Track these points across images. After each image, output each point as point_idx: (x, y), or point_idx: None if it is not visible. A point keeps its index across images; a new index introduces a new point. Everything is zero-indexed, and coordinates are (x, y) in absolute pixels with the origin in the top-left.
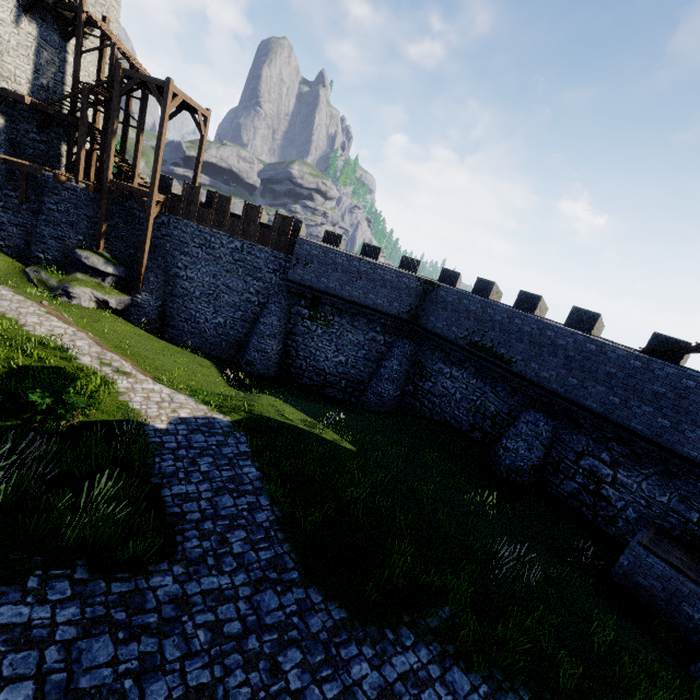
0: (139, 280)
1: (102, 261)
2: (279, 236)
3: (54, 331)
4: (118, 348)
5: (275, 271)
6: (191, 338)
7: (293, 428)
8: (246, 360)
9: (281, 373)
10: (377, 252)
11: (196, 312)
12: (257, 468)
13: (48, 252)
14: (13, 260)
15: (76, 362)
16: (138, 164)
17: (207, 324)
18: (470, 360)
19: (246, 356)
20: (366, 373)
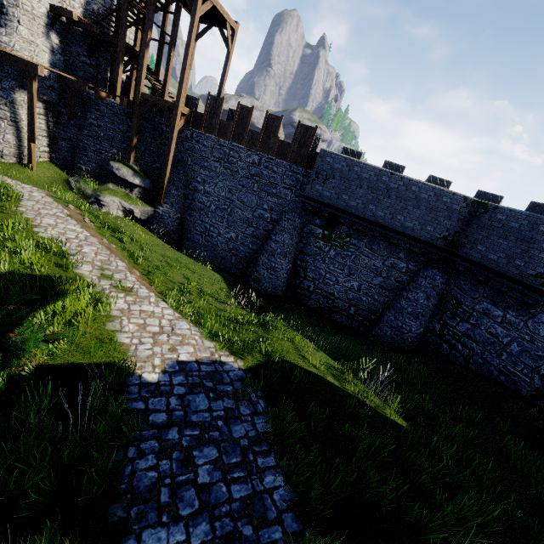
0: (161, 192)
1: (130, 173)
2: (299, 149)
3: (64, 235)
4: (132, 256)
5: (290, 187)
6: (204, 251)
7: (322, 383)
8: (254, 277)
9: (287, 293)
10: (400, 171)
11: (210, 226)
12: (285, 476)
13: (88, 164)
14: (61, 171)
15: (72, 271)
16: (168, 81)
17: (219, 238)
18: (542, 305)
19: (255, 272)
20: (380, 302)
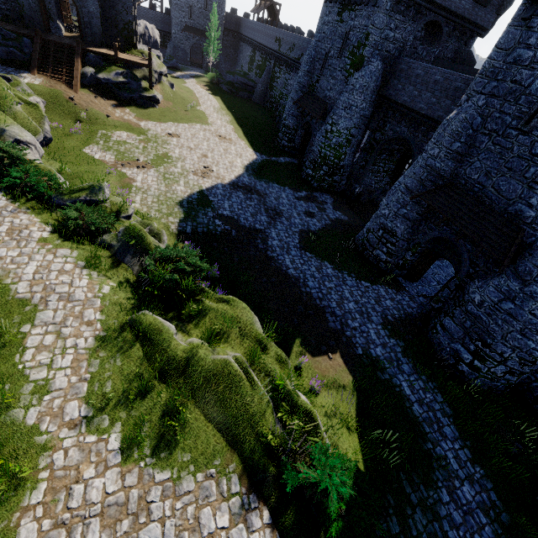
0: None
1: None
2: None
3: None
4: None
5: None
6: None
7: None
8: None
9: None
10: None
11: None
12: None
13: None
14: None
15: None
16: None
17: None
18: None
19: None
20: None
